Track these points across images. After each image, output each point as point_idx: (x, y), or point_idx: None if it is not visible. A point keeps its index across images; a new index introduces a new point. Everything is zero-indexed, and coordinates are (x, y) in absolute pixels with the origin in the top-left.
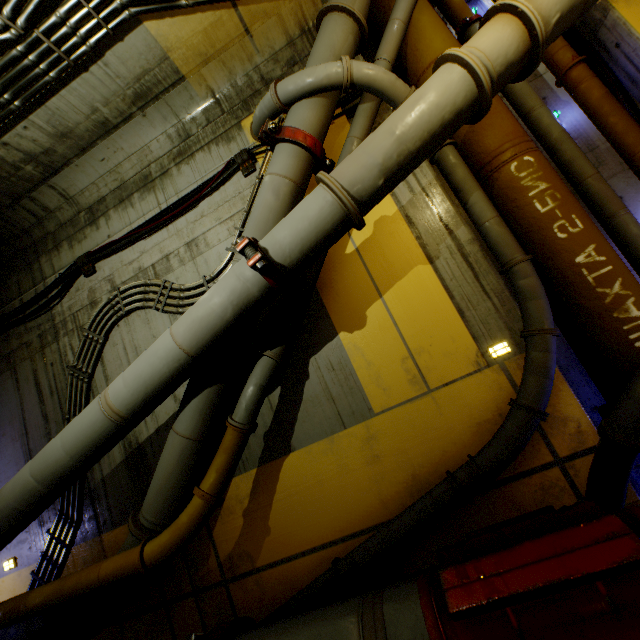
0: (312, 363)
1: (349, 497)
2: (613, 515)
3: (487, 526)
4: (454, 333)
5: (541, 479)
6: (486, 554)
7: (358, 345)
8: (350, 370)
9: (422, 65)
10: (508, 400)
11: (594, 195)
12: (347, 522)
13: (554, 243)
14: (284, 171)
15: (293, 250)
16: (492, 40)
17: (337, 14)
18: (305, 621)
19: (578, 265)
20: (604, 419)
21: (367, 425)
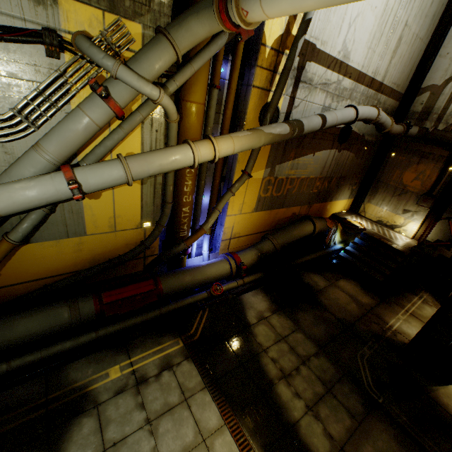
0: (60, 206)
1: (59, 263)
2: (153, 279)
3: (119, 278)
4: (136, 214)
5: (137, 261)
6: (118, 288)
7: (92, 206)
8: (82, 215)
9: (189, 97)
10: (141, 239)
11: (200, 186)
12: (54, 272)
13: (181, 201)
14: (98, 121)
15: (95, 189)
16: (206, 155)
17: (173, 49)
18: (40, 311)
19: (183, 211)
20: (163, 252)
21: (81, 238)
